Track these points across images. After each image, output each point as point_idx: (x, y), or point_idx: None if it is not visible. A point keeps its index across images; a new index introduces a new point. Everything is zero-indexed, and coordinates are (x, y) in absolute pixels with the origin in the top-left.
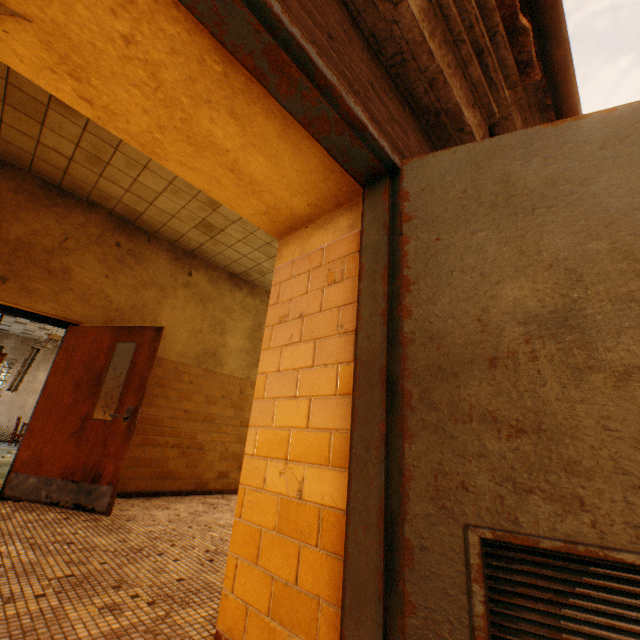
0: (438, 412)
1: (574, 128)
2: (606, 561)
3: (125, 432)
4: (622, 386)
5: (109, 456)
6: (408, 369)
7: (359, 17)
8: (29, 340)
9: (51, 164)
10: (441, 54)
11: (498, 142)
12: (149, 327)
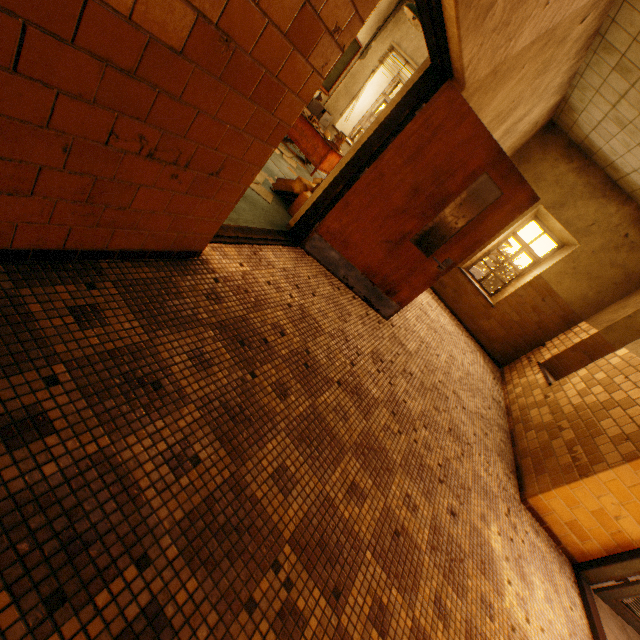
0: None
1: None
2: None
3: (432, 277)
4: None
5: (408, 285)
6: None
7: None
8: None
9: None
10: None
11: None
12: (528, 187)
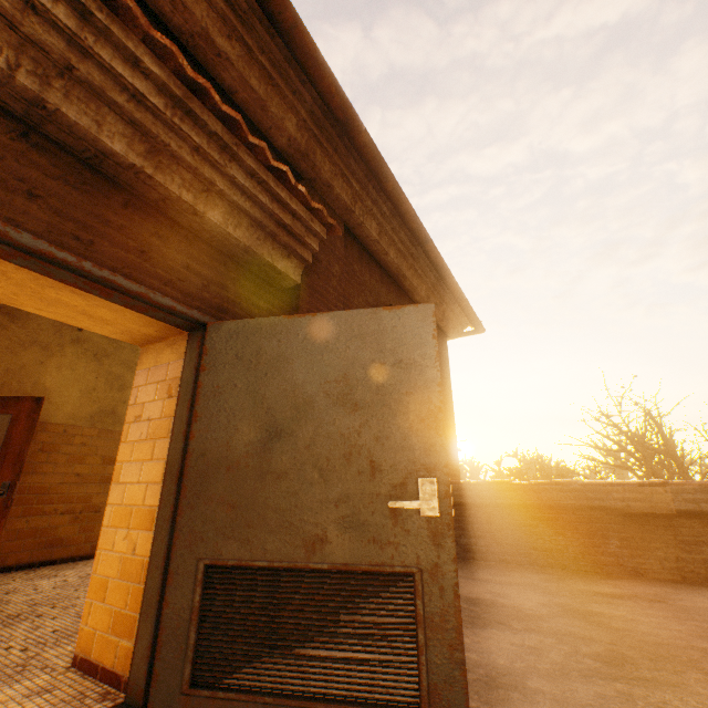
0: (198, 498)
1: (297, 322)
2: (252, 566)
3: (1, 508)
4: (278, 481)
5: None
6: (188, 472)
7: (177, 219)
8: None
9: None
10: (250, 233)
11: (261, 322)
12: (27, 398)
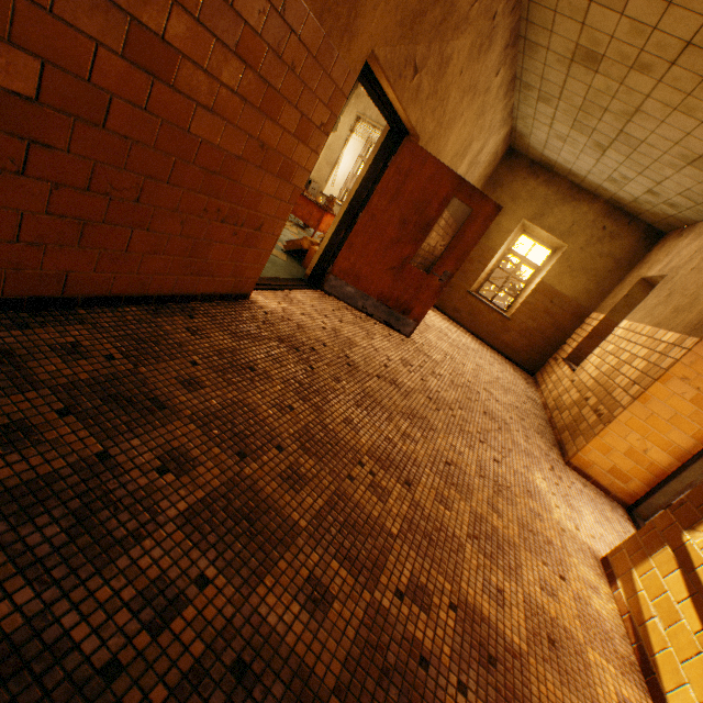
0: None
1: None
2: None
3: (436, 290)
4: None
5: (419, 301)
6: None
7: None
8: None
9: None
10: None
11: None
12: (490, 200)
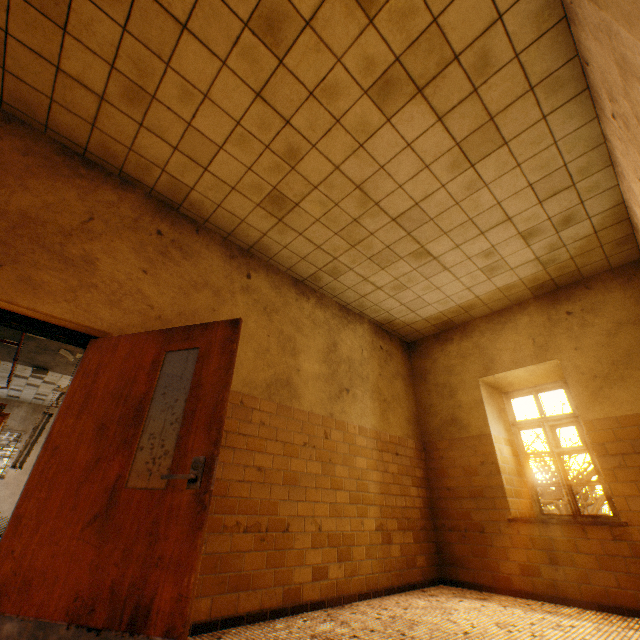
0: None
1: None
2: None
3: (191, 509)
4: None
5: (162, 564)
6: None
7: None
8: (41, 407)
9: (74, 113)
10: None
11: None
12: (217, 322)
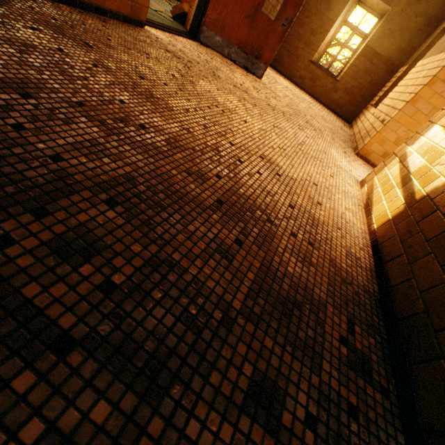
0: None
1: None
2: None
3: (280, 35)
4: None
5: (267, 47)
6: None
7: None
8: None
9: None
10: None
11: None
12: None
